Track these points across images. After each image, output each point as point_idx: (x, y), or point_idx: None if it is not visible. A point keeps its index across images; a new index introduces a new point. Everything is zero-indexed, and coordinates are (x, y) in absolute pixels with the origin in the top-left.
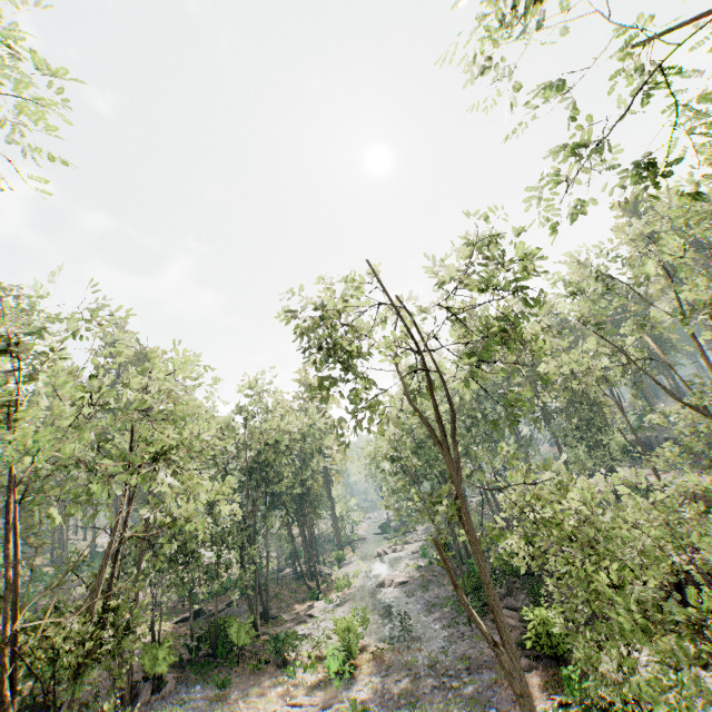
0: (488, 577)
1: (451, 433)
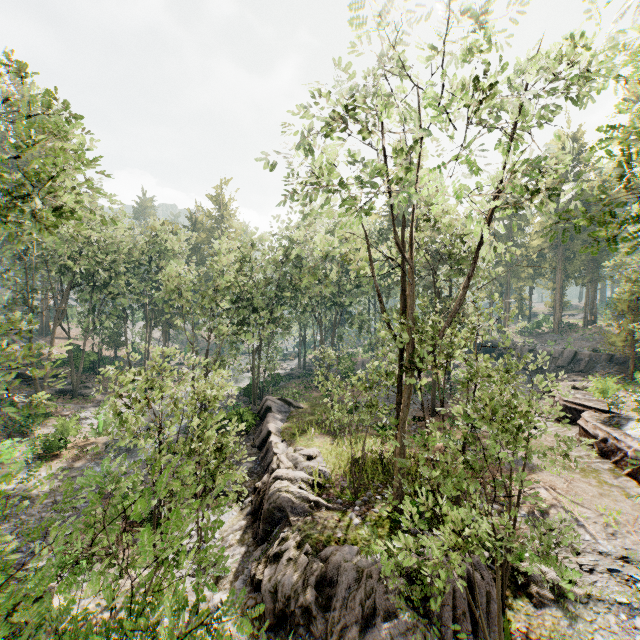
0: None
1: None
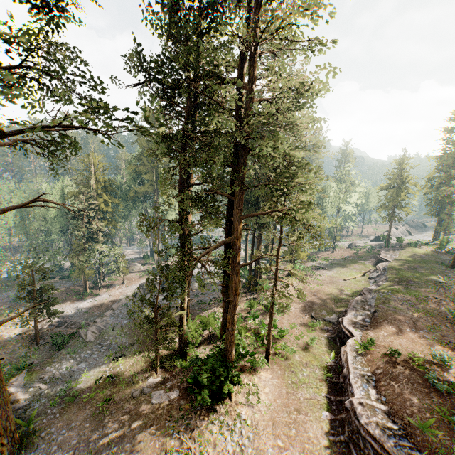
0: None
1: None
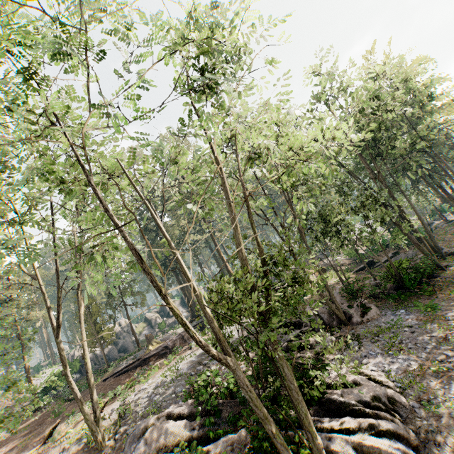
0: None
1: None
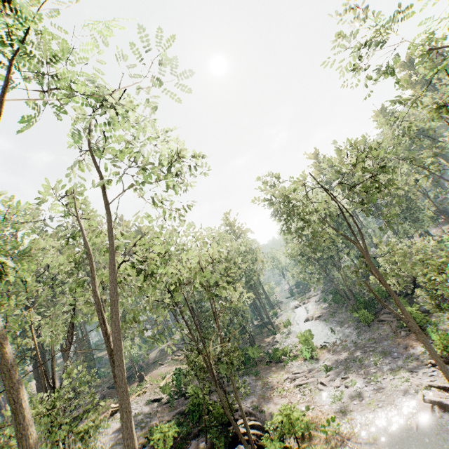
0: (393, 293)
1: (361, 236)
